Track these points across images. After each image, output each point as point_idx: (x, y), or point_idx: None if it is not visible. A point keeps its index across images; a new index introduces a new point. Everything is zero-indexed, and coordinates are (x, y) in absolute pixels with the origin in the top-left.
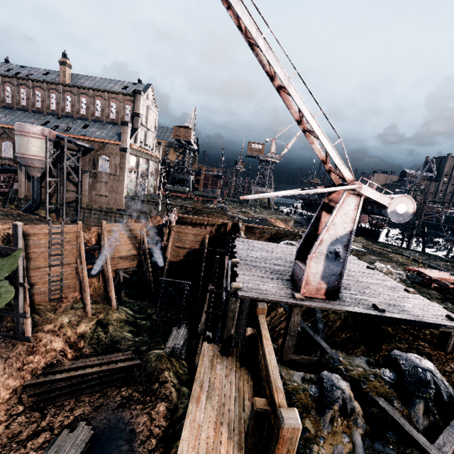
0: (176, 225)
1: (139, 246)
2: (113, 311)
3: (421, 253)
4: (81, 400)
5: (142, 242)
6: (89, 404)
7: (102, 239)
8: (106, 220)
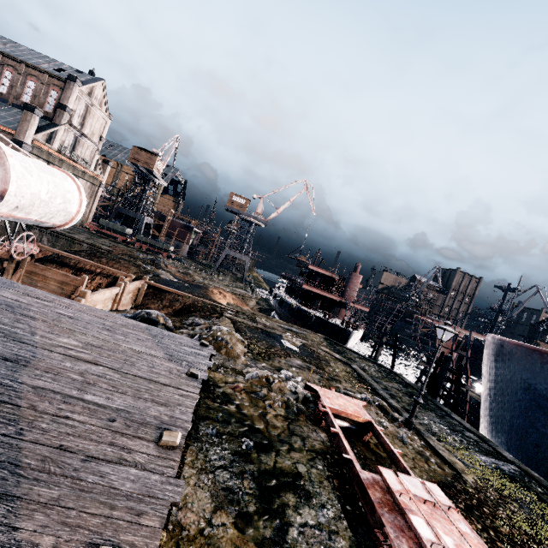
0: (32, 262)
1: None
2: None
3: (382, 368)
4: None
5: None
6: None
7: None
8: None
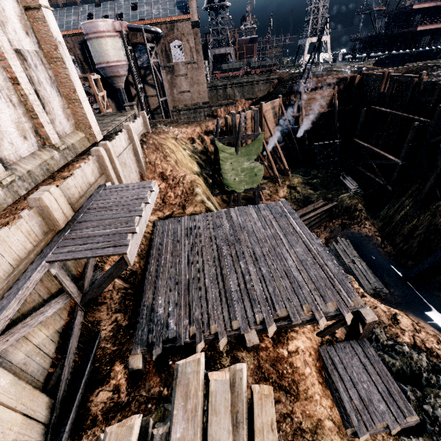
0: (305, 93)
1: (277, 123)
2: (292, 178)
3: None
4: (316, 232)
5: (280, 119)
6: (323, 232)
7: (263, 121)
8: (195, 118)
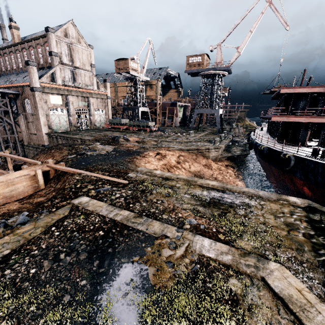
0: None
1: None
2: None
3: None
4: None
5: None
6: None
7: None
8: None
